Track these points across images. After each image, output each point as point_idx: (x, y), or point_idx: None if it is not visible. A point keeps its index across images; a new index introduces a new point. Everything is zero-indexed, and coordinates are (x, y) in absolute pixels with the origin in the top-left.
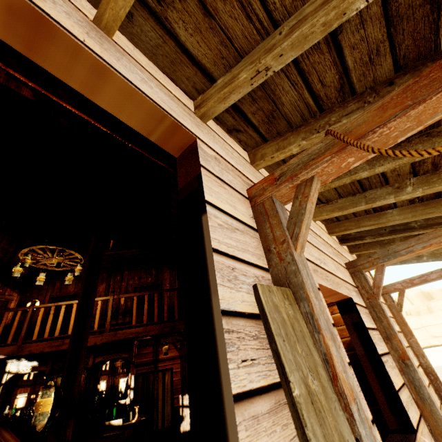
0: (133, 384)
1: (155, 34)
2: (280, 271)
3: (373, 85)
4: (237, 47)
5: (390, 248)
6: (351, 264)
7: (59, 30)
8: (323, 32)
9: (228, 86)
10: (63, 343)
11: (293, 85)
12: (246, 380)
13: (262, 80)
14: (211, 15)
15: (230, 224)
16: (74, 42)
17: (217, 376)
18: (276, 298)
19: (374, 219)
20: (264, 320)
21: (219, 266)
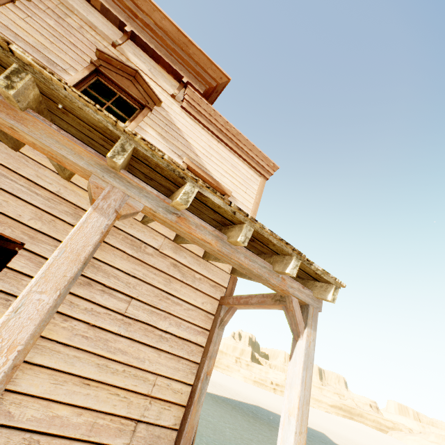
0: None
1: None
2: None
3: None
4: None
5: None
6: None
7: None
8: None
9: None
10: None
11: None
12: None
13: None
14: None
15: None
16: None
17: None
18: None
19: None
20: None
21: None
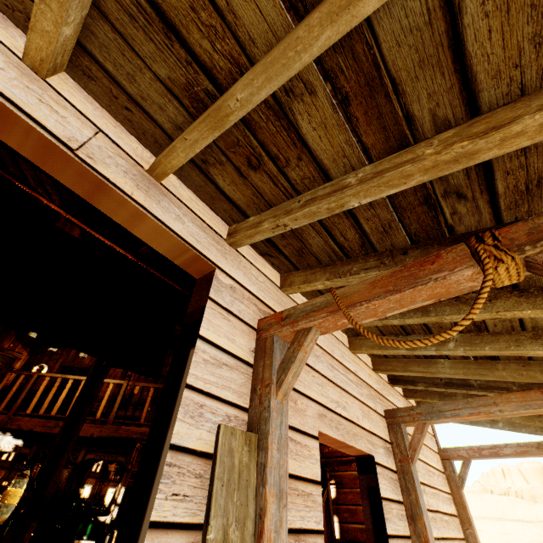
0: (121, 499)
1: (199, 178)
2: (256, 414)
3: (392, 249)
4: (267, 199)
5: (435, 405)
6: (390, 413)
7: (114, 190)
8: (328, 213)
9: (254, 228)
10: (57, 425)
11: (318, 233)
12: (170, 512)
13: (282, 231)
14: (245, 177)
15: (218, 359)
16: (123, 197)
17: (147, 501)
18: (236, 442)
19: (424, 365)
20: (213, 461)
21: (186, 402)
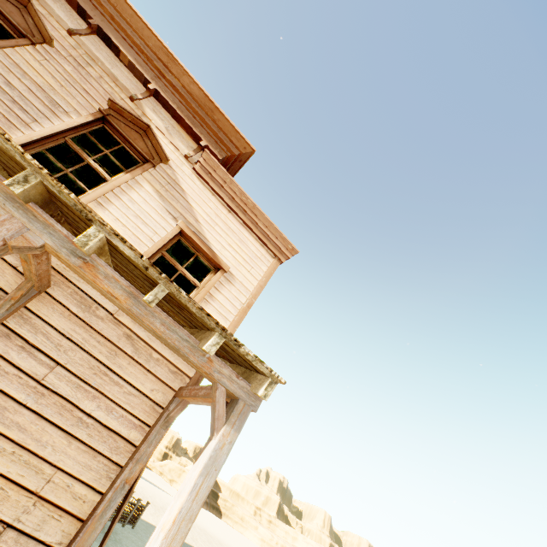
0: None
1: None
2: None
3: None
4: None
5: None
6: None
7: None
8: None
9: None
10: None
11: None
12: None
13: None
14: None
15: None
16: None
17: None
18: None
19: None
20: None
21: None
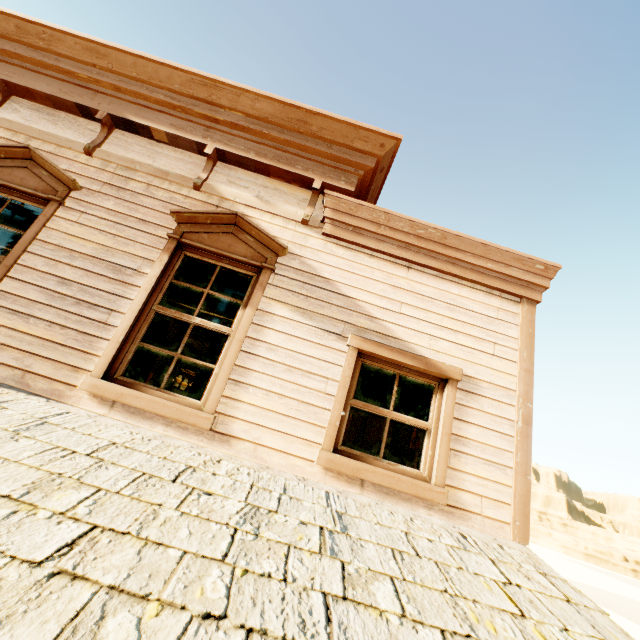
0: None
1: None
2: None
3: None
4: None
5: None
6: None
7: None
8: None
9: None
10: None
11: None
12: None
13: None
14: None
15: None
16: None
17: None
18: None
19: None
20: None
21: None
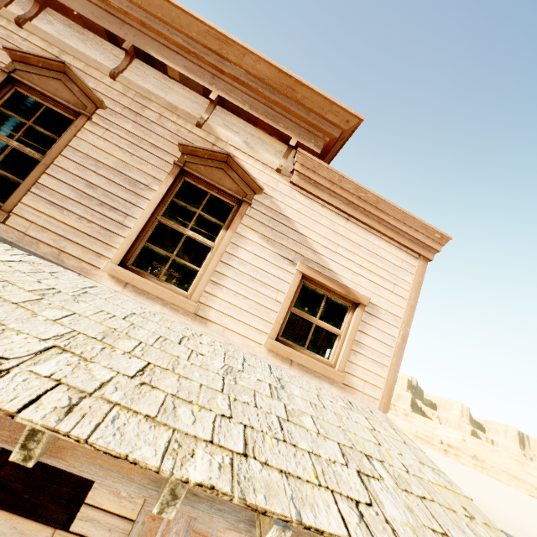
0: None
1: None
2: None
3: None
4: None
5: None
6: None
7: None
8: None
9: None
10: None
11: None
12: None
13: None
14: None
15: None
16: None
17: None
18: None
19: None
20: None
21: None
